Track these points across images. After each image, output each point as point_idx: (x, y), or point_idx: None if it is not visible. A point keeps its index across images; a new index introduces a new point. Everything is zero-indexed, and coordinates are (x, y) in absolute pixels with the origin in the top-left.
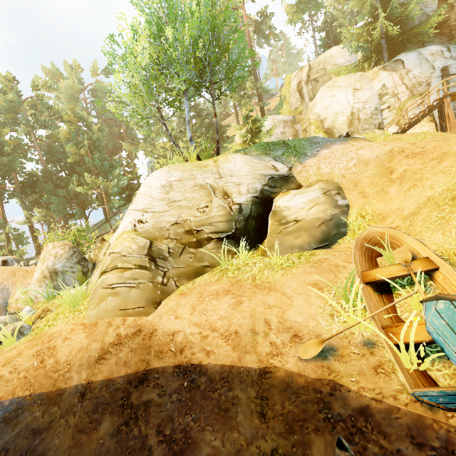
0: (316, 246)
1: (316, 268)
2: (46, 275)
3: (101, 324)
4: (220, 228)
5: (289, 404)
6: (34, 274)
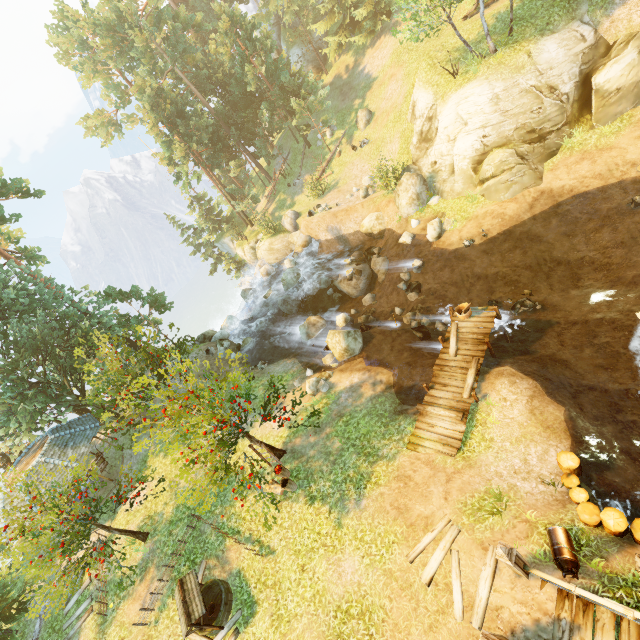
0: (630, 108)
1: (638, 127)
2: (414, 198)
3: (519, 197)
4: (558, 121)
5: (636, 186)
6: (402, 202)
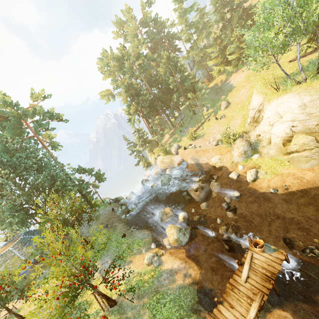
0: None
1: None
2: (242, 153)
3: (315, 169)
4: None
5: None
6: (234, 153)
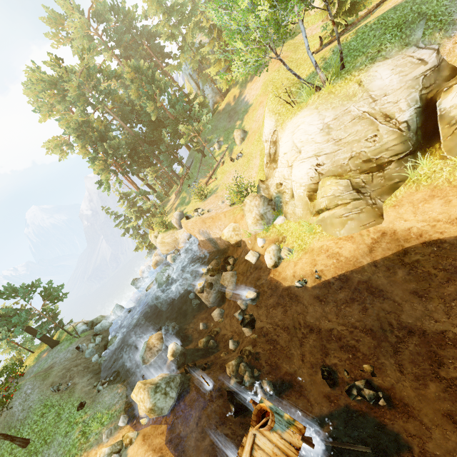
0: None
1: None
2: (258, 219)
3: (356, 236)
4: (398, 150)
5: None
6: (248, 221)
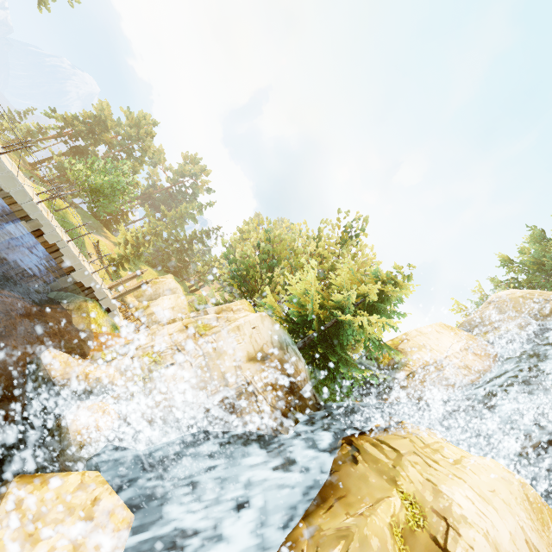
0: None
1: None
2: None
3: None
4: None
5: None
6: None
